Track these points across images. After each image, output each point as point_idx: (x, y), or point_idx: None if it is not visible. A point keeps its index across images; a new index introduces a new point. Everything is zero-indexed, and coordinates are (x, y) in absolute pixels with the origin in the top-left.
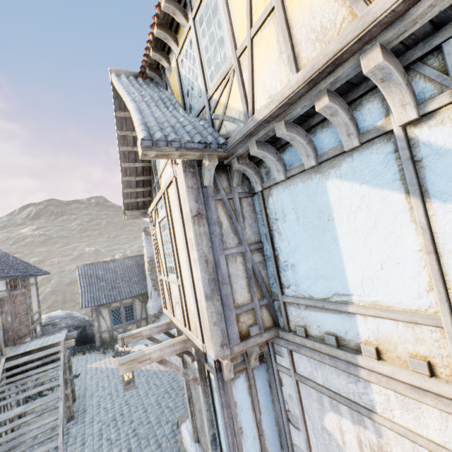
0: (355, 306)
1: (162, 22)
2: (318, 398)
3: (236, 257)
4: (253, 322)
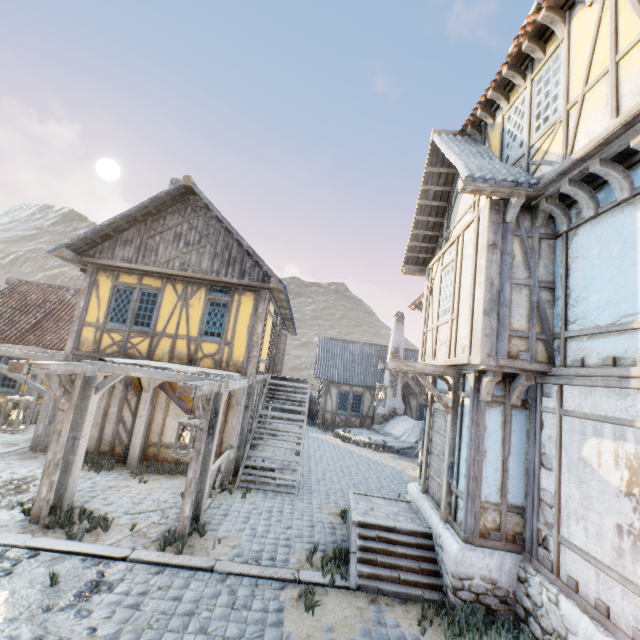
0: (639, 321)
1: (498, 86)
2: (581, 428)
3: (522, 289)
4: (525, 350)
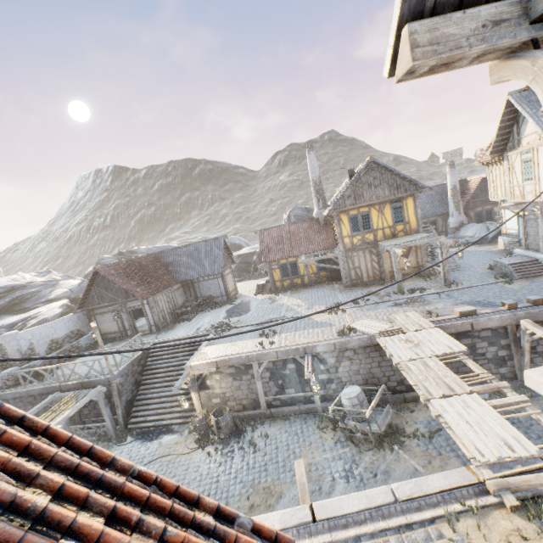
0: None
1: None
2: None
3: None
4: None
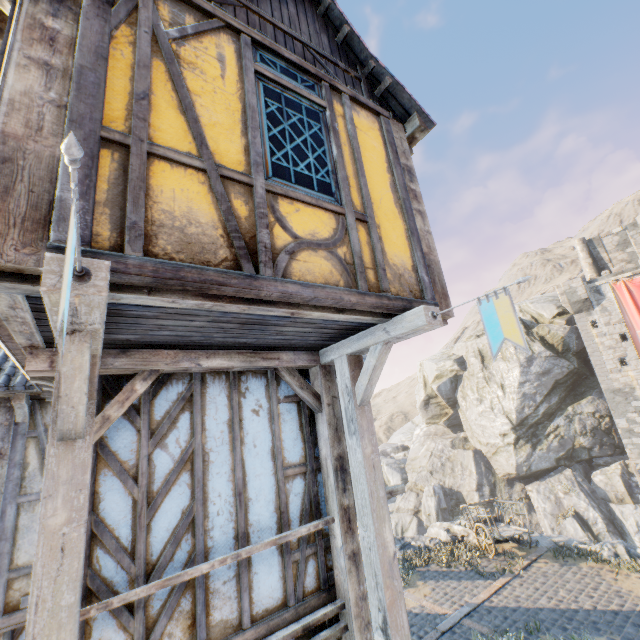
0: None
1: None
2: None
3: (37, 505)
4: None
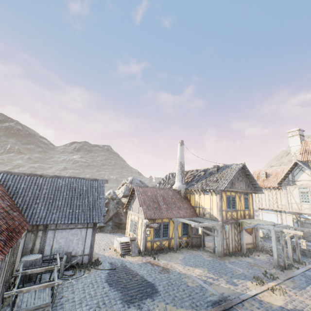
0: None
1: None
2: None
3: None
4: None
